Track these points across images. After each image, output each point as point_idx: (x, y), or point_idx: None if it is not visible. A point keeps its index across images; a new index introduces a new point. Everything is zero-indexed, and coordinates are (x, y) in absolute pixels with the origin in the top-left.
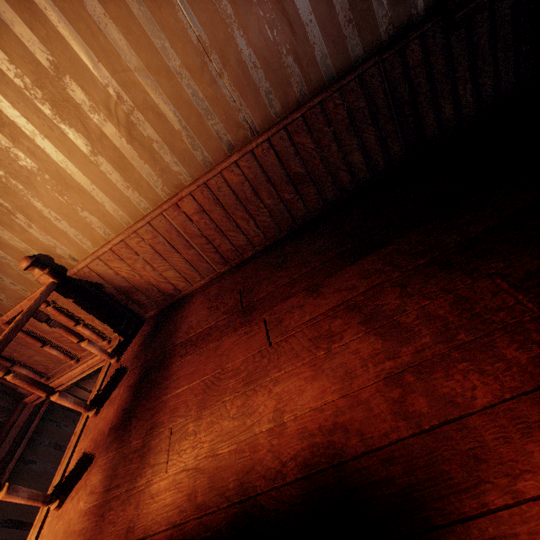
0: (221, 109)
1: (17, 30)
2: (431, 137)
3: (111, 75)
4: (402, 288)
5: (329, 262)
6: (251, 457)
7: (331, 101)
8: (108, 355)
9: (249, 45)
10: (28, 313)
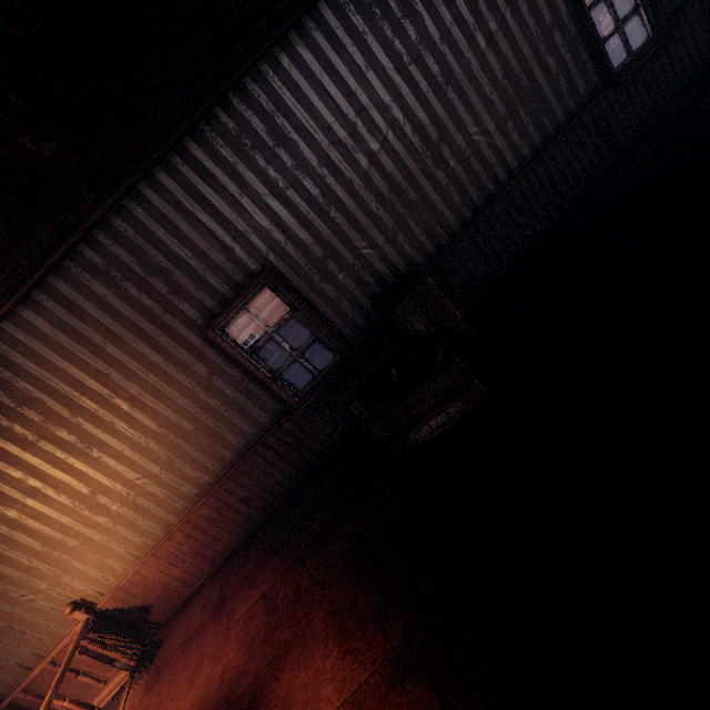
0: (188, 480)
1: (73, 484)
2: (321, 453)
3: (123, 486)
4: (283, 578)
5: (264, 560)
6: (207, 706)
7: (251, 458)
8: (131, 668)
9: (196, 450)
10: (74, 650)
